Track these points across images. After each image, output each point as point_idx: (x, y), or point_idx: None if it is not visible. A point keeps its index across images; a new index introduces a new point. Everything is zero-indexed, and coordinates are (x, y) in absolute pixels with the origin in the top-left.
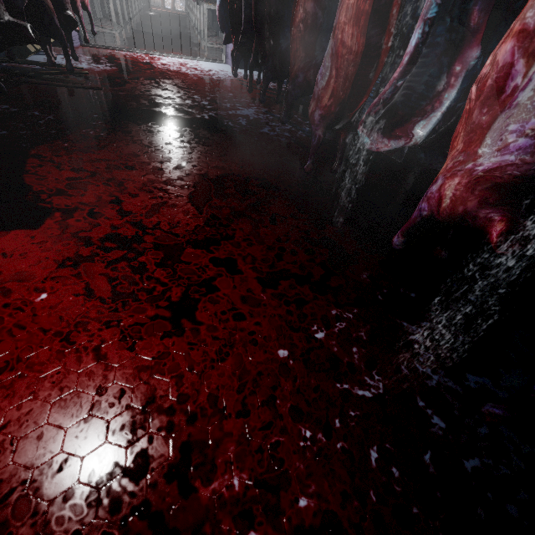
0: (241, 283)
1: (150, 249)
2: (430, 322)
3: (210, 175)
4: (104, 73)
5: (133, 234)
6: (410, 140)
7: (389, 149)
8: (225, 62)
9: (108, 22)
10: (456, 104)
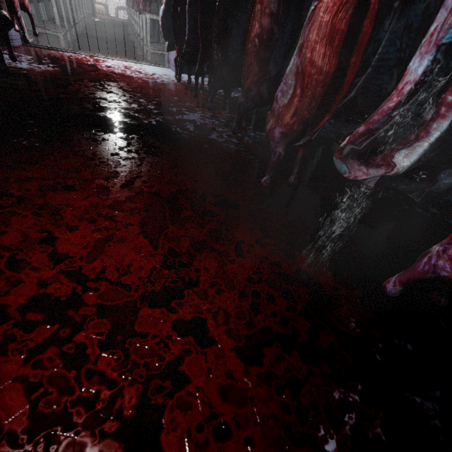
0: (216, 362)
1: (91, 317)
2: (441, 390)
3: (163, 194)
4: (46, 74)
5: (68, 292)
6: (392, 169)
7: (368, 177)
8: (167, 66)
9: (52, 25)
10: (446, 135)
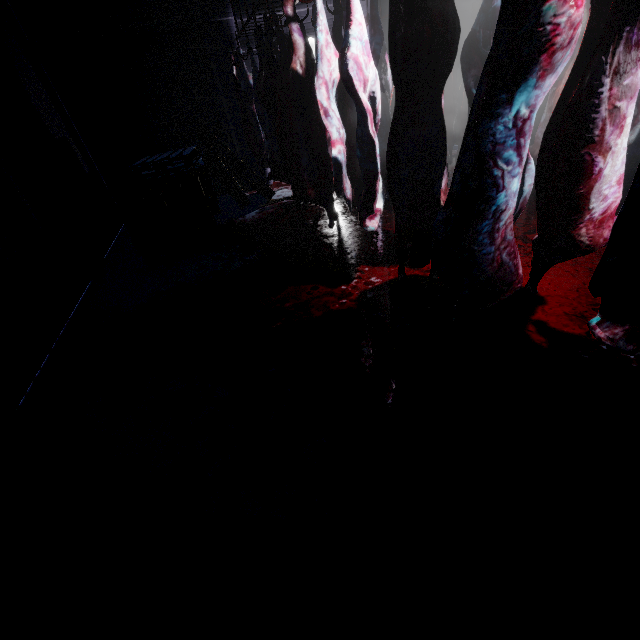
0: None
1: None
2: None
3: None
4: None
5: None
6: None
7: None
8: None
9: None
10: None
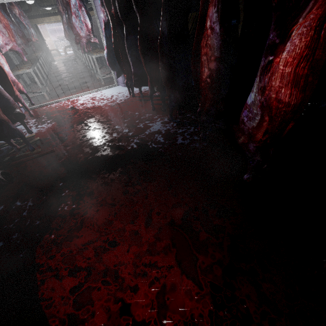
0: None
1: None
2: None
3: (176, 221)
4: (49, 132)
5: None
6: None
7: None
8: (117, 85)
9: (35, 86)
10: None
